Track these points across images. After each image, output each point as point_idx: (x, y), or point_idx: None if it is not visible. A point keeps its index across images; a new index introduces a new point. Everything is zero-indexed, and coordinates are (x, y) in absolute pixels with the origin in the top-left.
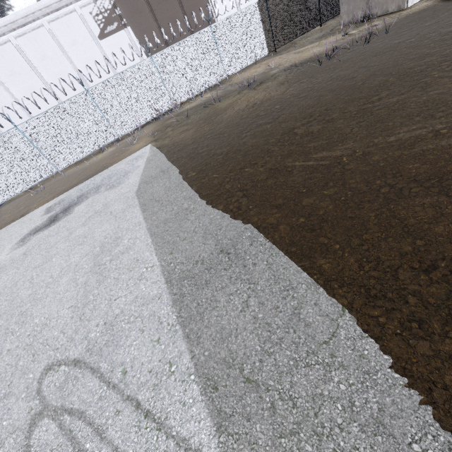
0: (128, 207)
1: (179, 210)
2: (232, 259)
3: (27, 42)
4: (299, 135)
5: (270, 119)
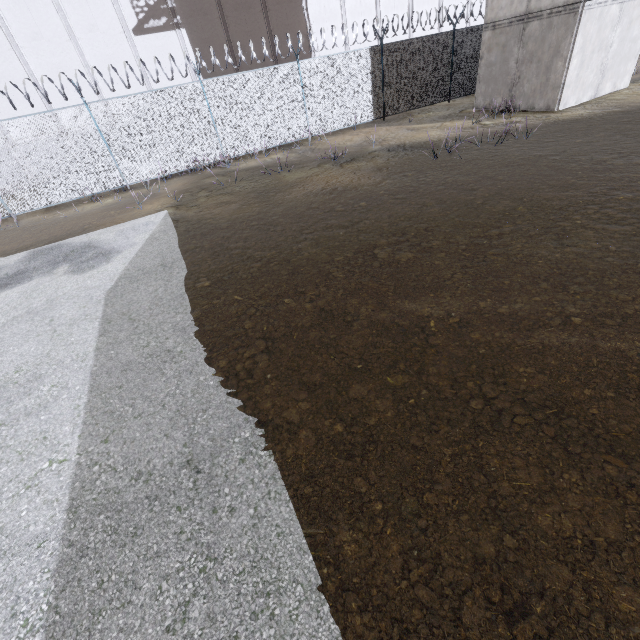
0: (82, 317)
1: (157, 350)
2: (200, 487)
3: (14, 6)
4: (379, 262)
5: (348, 220)
